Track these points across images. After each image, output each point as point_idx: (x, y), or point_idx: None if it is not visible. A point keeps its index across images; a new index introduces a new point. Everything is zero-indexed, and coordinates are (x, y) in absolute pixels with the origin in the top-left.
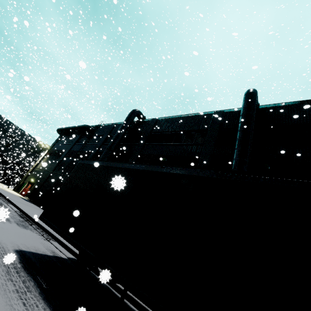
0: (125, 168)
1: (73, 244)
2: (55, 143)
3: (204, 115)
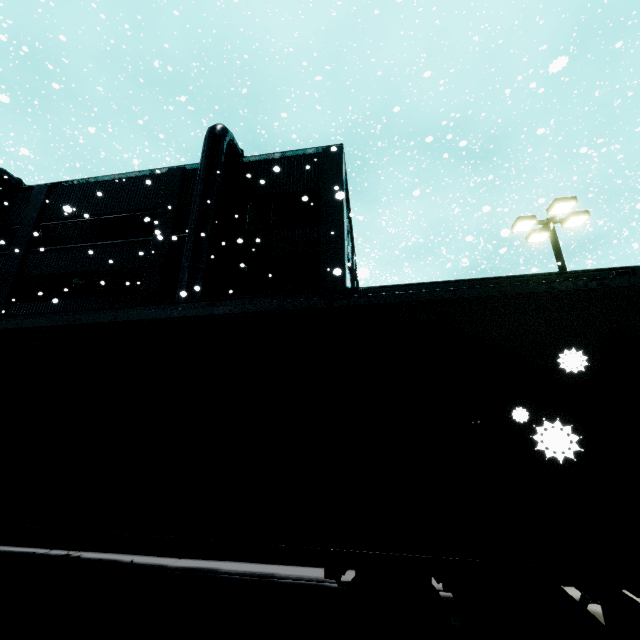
0: None
1: None
2: None
3: (153, 176)
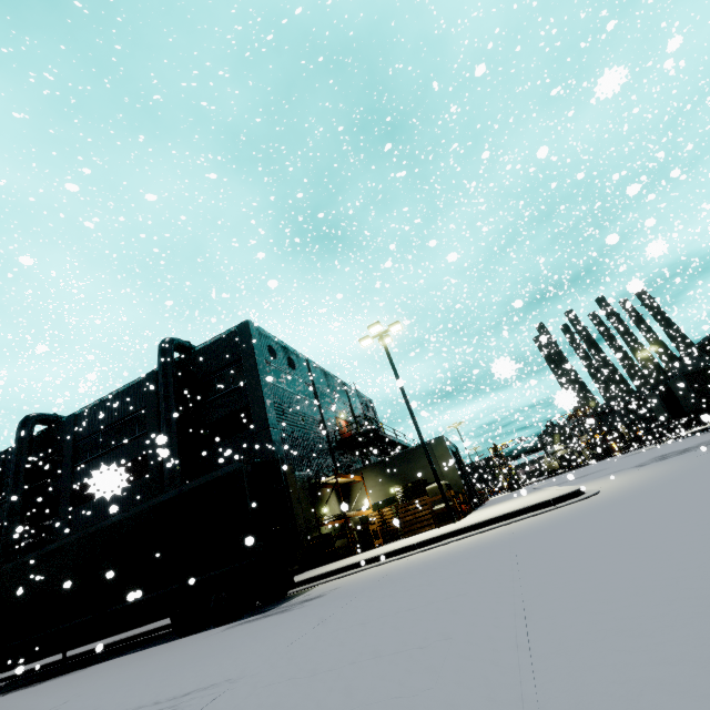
0: None
1: None
2: None
3: (138, 383)
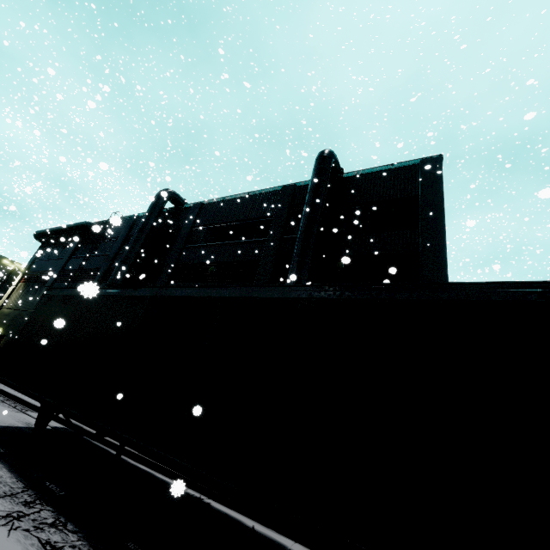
0: (98, 295)
1: (32, 396)
2: (34, 259)
3: (270, 193)
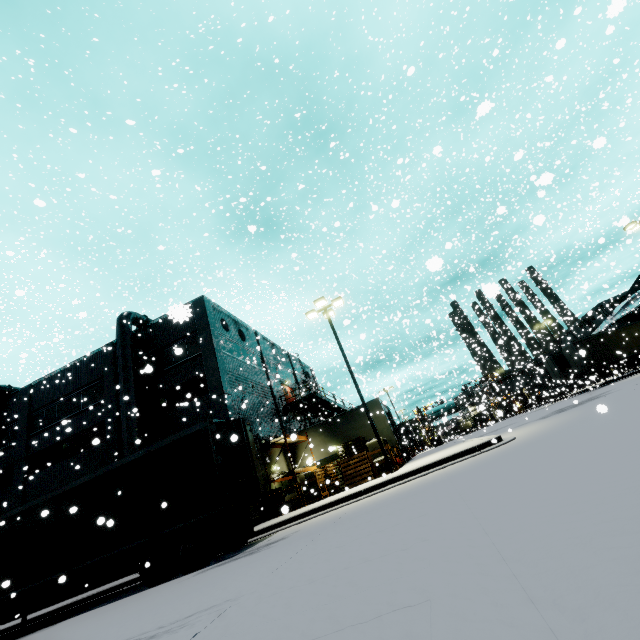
0: None
1: None
2: None
3: (95, 355)
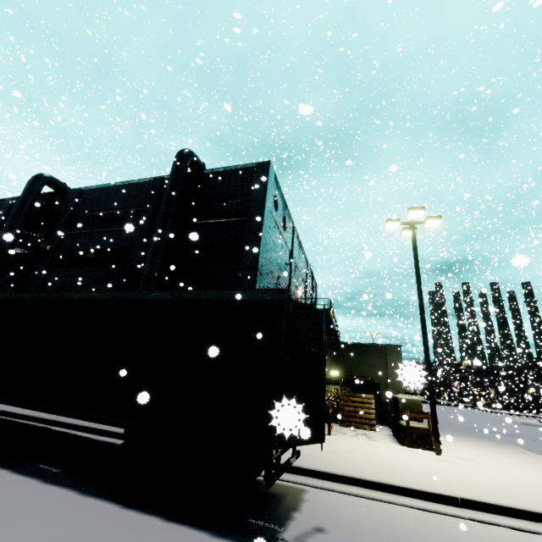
0: None
1: None
2: None
3: (144, 183)
